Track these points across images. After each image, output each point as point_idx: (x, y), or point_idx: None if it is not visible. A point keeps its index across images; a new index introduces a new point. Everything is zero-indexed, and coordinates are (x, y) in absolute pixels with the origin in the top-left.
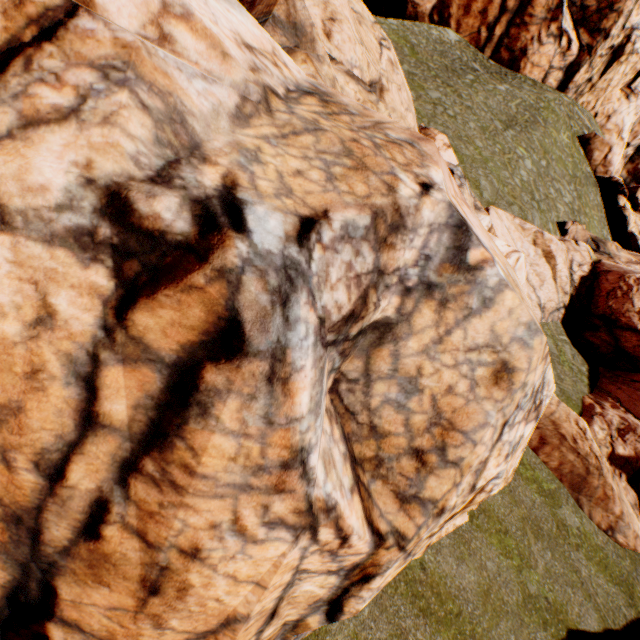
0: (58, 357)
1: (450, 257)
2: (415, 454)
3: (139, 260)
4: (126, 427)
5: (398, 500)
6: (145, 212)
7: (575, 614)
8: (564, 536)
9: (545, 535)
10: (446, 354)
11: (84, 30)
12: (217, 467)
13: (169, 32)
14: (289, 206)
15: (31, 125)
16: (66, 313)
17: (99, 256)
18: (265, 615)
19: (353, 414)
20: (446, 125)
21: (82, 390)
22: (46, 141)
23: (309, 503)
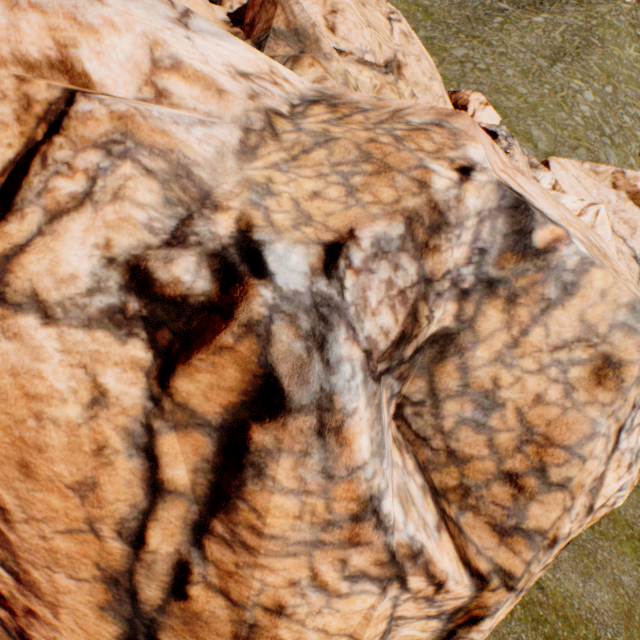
0: (117, 432)
1: (510, 245)
2: (507, 479)
3: (169, 328)
4: (190, 490)
5: (496, 533)
6: (165, 279)
7: None
8: None
9: None
10: (526, 358)
11: (84, 113)
12: (283, 526)
13: (163, 87)
14: (310, 235)
15: (55, 218)
16: (116, 390)
17: (133, 330)
18: None
19: (425, 440)
20: (479, 81)
21: (144, 460)
22: (69, 230)
23: (390, 553)
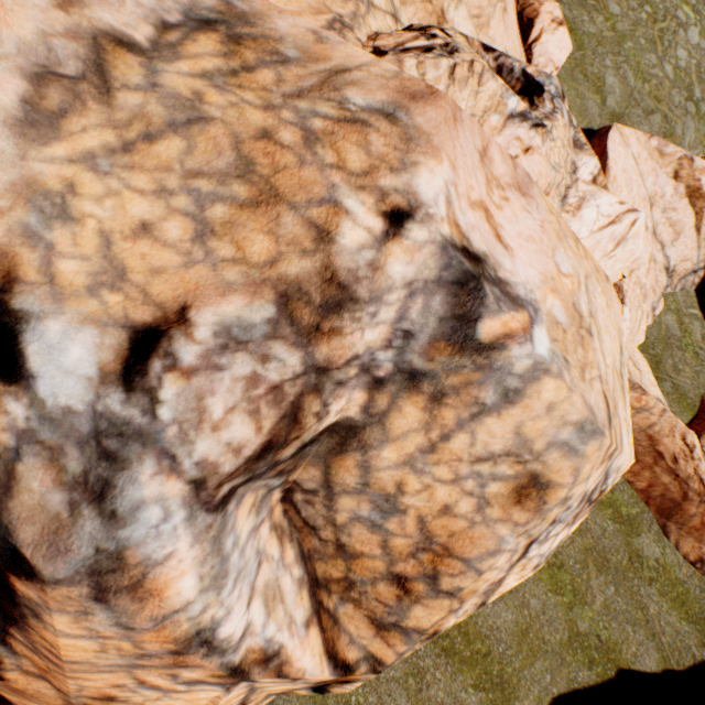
0: None
1: (447, 332)
2: (396, 580)
3: None
4: None
5: (374, 626)
6: None
7: (630, 654)
8: (636, 569)
9: (611, 568)
10: (441, 466)
11: None
12: (86, 656)
13: None
14: (114, 308)
15: None
16: None
17: None
18: None
19: (314, 529)
20: None
21: None
22: None
23: (230, 668)
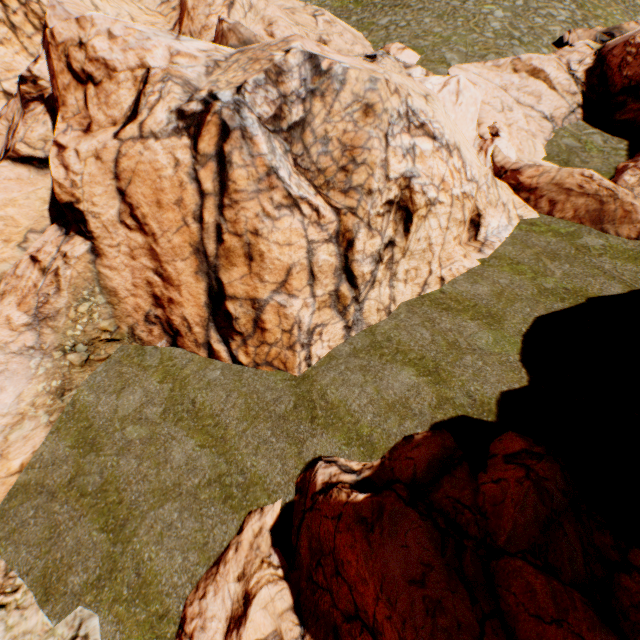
0: (185, 176)
1: (314, 74)
2: (342, 170)
3: (193, 127)
4: (214, 192)
5: (343, 194)
6: (188, 111)
7: (596, 290)
8: (584, 253)
9: (562, 257)
10: (335, 117)
11: (154, 75)
12: (245, 185)
13: (176, 63)
14: (232, 87)
15: (152, 110)
16: (182, 159)
17: (183, 134)
18: (306, 271)
19: (308, 170)
20: (401, 36)
21: (196, 184)
22: (157, 111)
23: (288, 192)
